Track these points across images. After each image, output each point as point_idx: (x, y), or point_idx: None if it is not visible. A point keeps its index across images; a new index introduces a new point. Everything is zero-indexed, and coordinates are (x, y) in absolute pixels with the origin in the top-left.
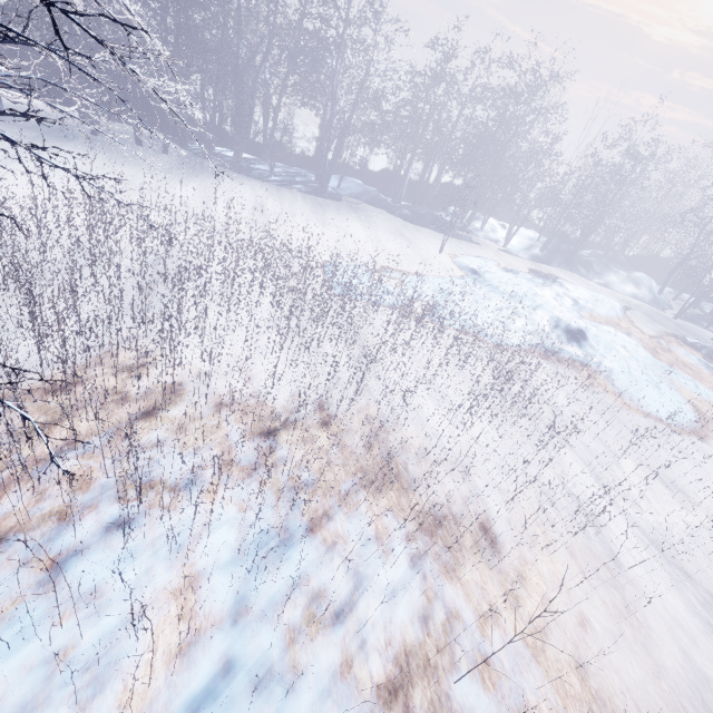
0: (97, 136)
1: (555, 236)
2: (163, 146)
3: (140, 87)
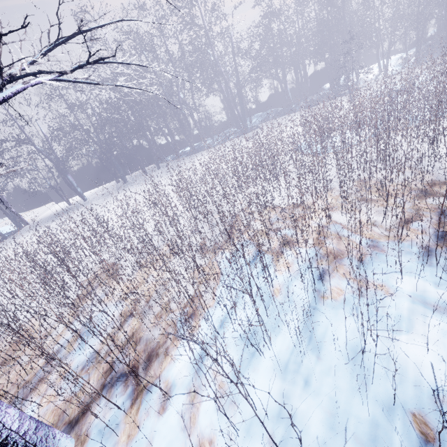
0: (127, 183)
1: (413, 47)
2: (156, 166)
3: (132, 144)
